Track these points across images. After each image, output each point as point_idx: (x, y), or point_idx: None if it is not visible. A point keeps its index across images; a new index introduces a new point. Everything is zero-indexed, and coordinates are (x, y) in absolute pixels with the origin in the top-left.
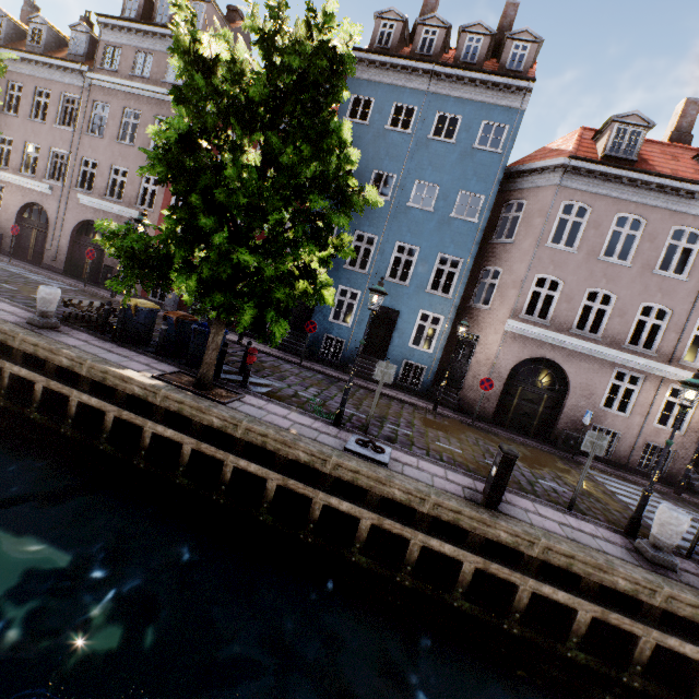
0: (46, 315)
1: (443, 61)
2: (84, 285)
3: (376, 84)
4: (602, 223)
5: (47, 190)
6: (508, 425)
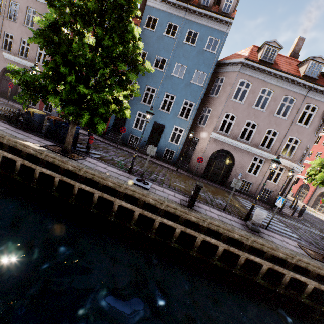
0: None
1: (193, 3)
2: (8, 101)
3: (160, 11)
4: (255, 91)
5: None
6: (208, 178)
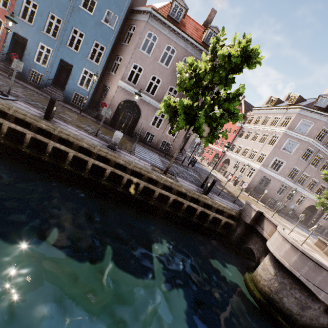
0: None
1: None
2: None
3: None
4: (161, 46)
5: None
6: (117, 128)
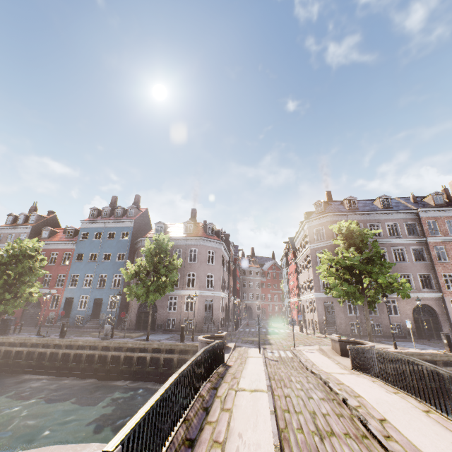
0: None
1: (113, 216)
2: None
3: (89, 228)
4: None
5: None
6: (142, 328)
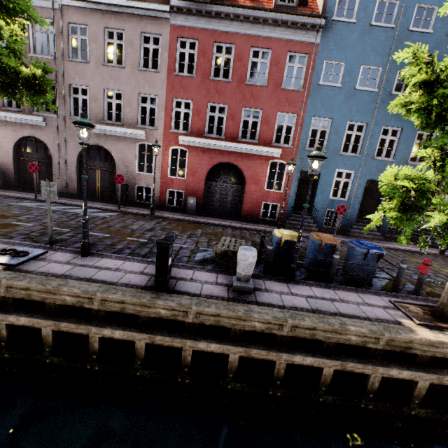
0: (249, 278)
1: None
2: (118, 207)
3: None
4: None
5: (40, 122)
6: None
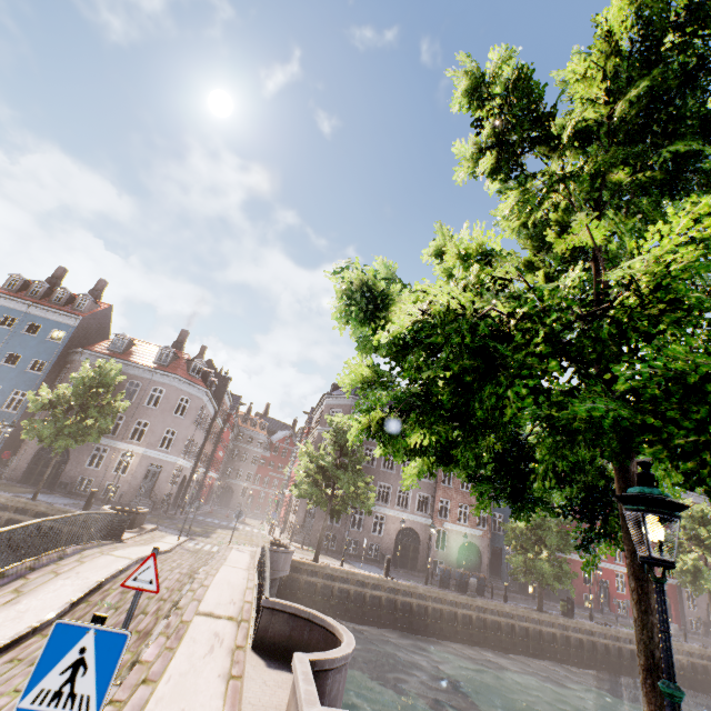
0: None
1: (47, 299)
2: None
3: None
4: None
5: None
6: (33, 483)
